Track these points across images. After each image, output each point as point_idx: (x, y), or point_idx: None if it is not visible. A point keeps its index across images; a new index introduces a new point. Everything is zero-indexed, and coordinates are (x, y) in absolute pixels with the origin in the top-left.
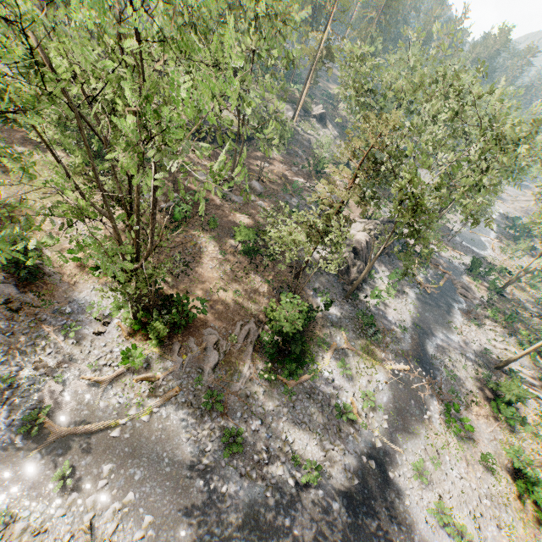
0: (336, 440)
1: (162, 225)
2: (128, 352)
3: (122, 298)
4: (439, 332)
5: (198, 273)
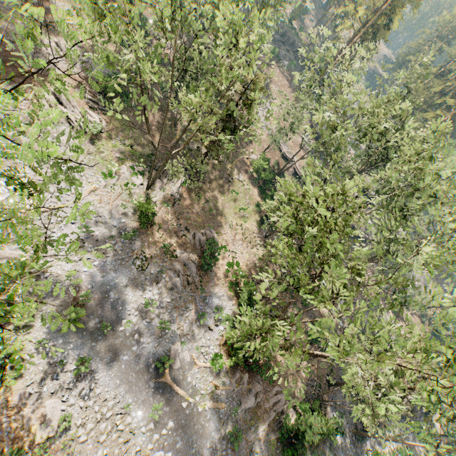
0: None
1: (277, 278)
2: (216, 356)
3: (231, 313)
4: None
5: None
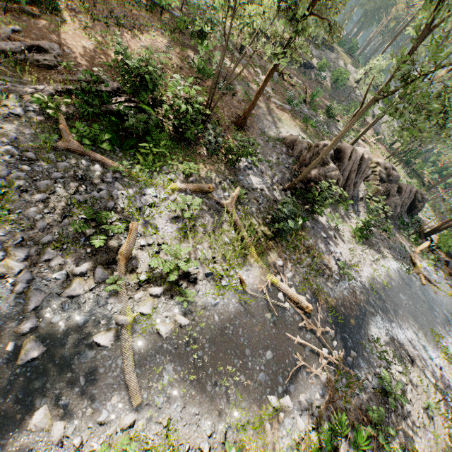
0: (22, 248)
1: None
2: None
3: None
4: (409, 327)
5: (122, 37)
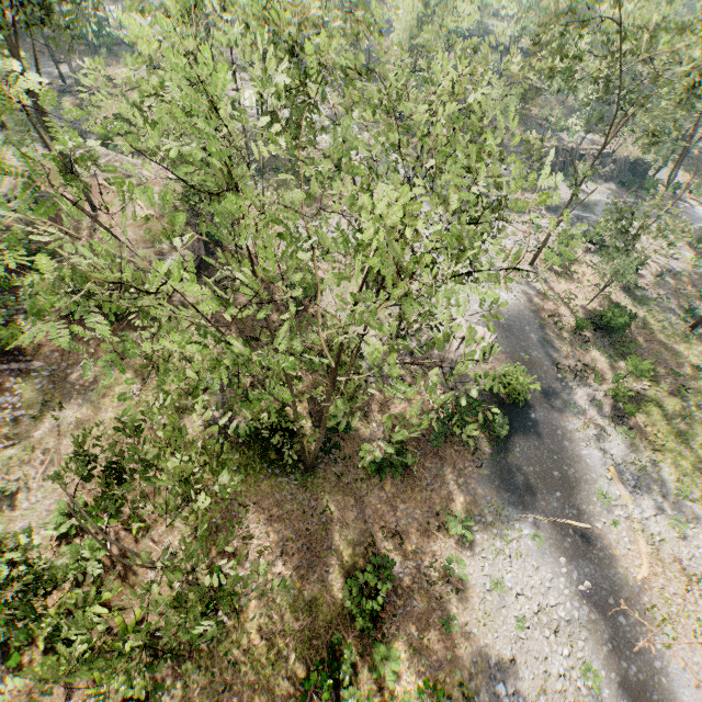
0: None
1: None
2: None
3: None
4: (592, 214)
5: None
